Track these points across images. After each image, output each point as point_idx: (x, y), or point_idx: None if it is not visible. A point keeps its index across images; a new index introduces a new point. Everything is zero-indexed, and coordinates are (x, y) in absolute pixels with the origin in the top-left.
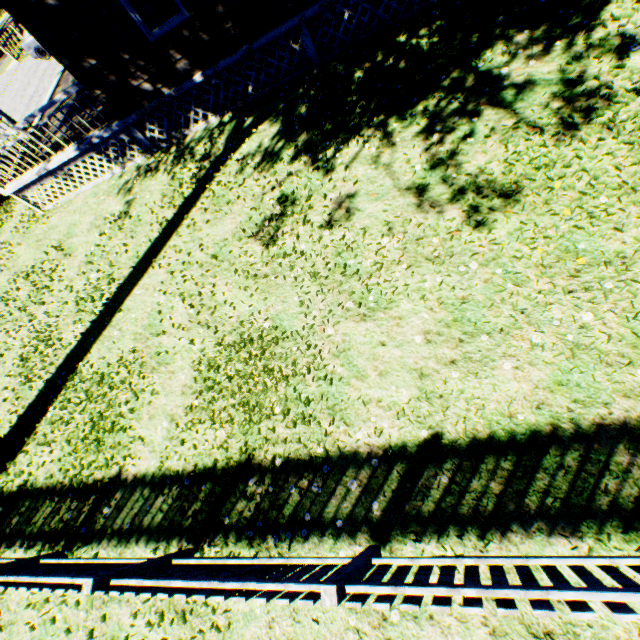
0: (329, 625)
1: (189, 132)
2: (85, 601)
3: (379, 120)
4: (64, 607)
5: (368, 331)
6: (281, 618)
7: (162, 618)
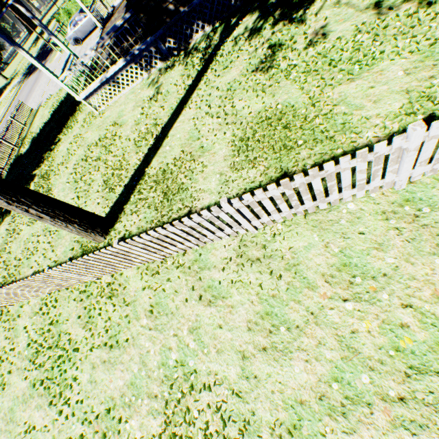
0: (372, 233)
1: (192, 40)
2: (183, 276)
3: None
4: (169, 283)
5: (357, 85)
6: (333, 240)
7: (243, 266)
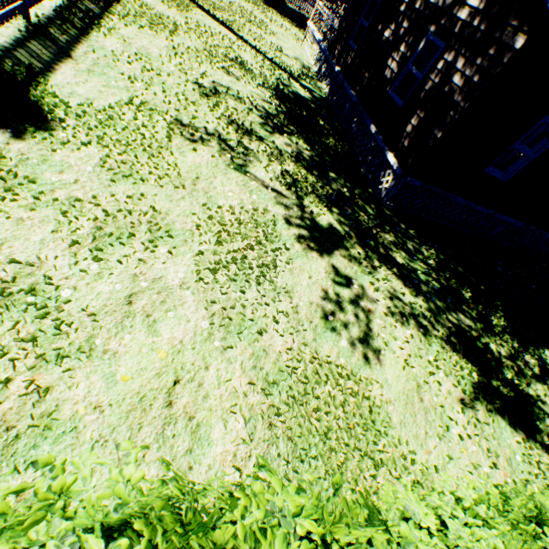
0: None
1: (323, 84)
2: None
3: (283, 108)
4: None
5: (160, 45)
6: None
7: None
